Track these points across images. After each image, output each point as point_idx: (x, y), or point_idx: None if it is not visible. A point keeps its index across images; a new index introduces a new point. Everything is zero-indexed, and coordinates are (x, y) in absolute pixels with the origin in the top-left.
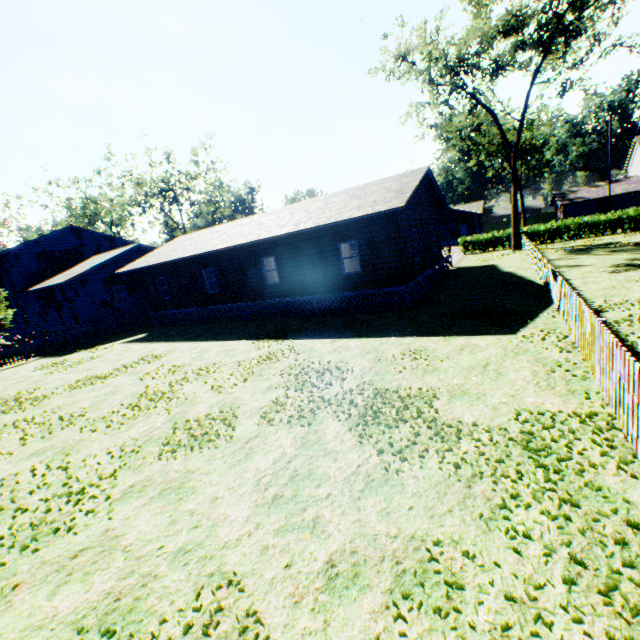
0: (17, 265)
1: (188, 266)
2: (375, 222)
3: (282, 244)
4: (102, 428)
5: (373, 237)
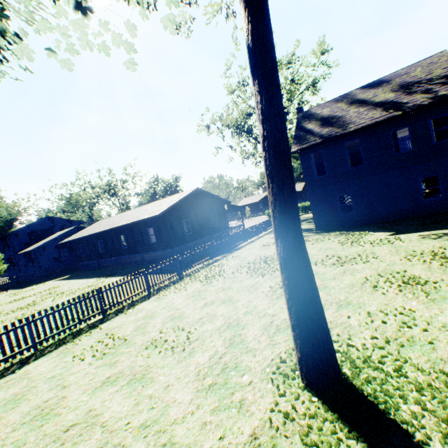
0: (16, 239)
1: (92, 239)
2: (158, 219)
3: (127, 228)
4: (3, 316)
5: (158, 226)
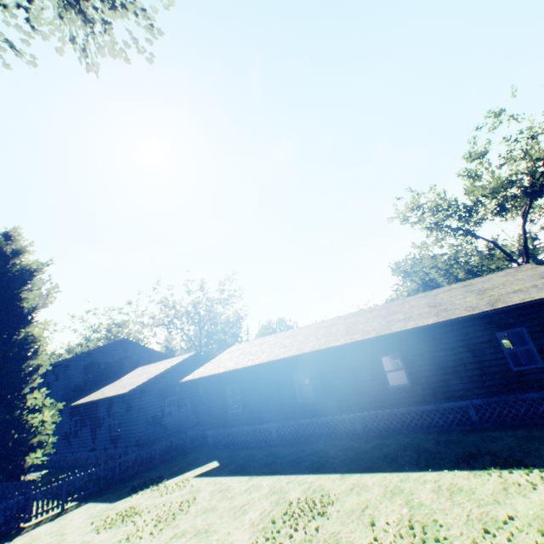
0: (63, 376)
1: (273, 370)
2: None
3: (409, 338)
4: None
5: None
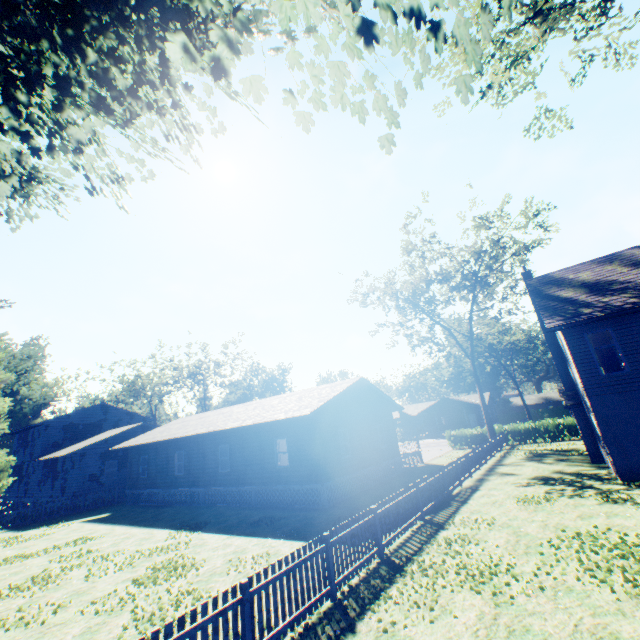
0: (44, 434)
1: (167, 447)
2: (300, 423)
3: (235, 435)
4: None
5: (298, 435)
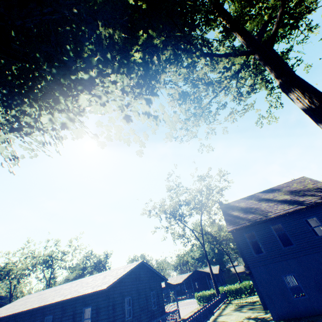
0: None
1: (7, 321)
2: (101, 294)
3: (59, 307)
4: None
5: (99, 304)
